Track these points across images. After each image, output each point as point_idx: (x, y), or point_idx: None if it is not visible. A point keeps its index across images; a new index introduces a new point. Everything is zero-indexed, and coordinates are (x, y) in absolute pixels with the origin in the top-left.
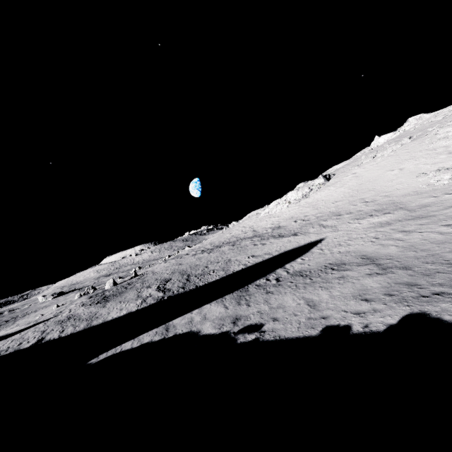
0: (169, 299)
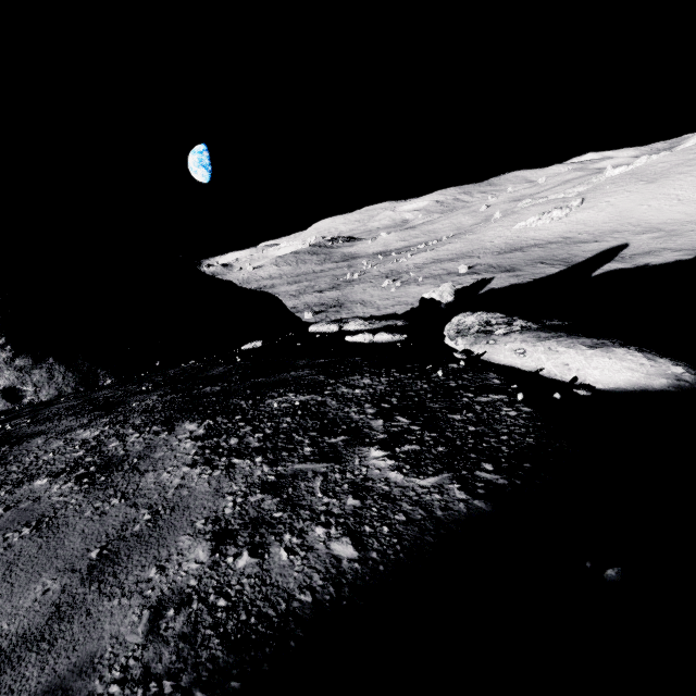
0: (574, 266)
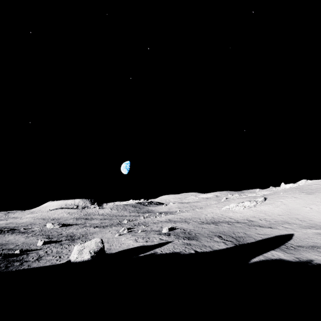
0: (242, 245)
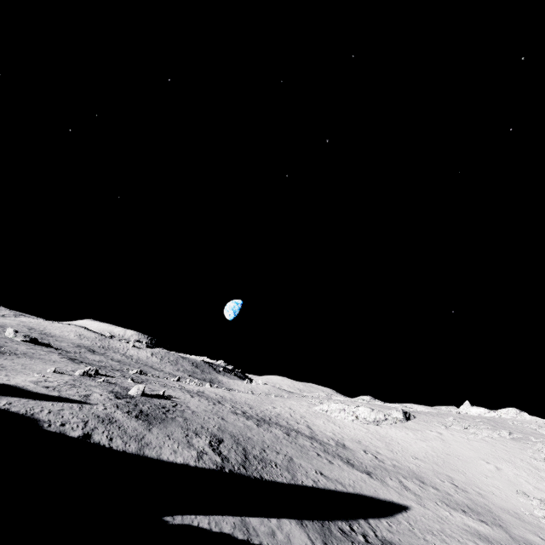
0: (233, 476)
